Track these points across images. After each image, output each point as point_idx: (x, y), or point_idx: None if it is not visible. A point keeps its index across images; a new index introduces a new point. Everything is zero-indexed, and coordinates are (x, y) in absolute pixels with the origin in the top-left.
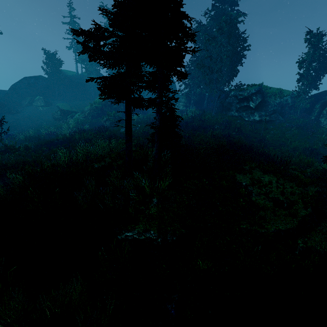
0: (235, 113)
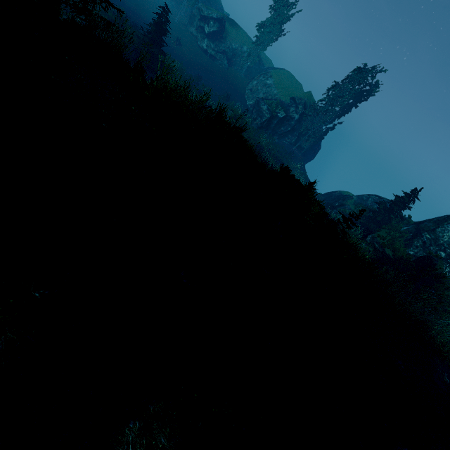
0: (195, 32)
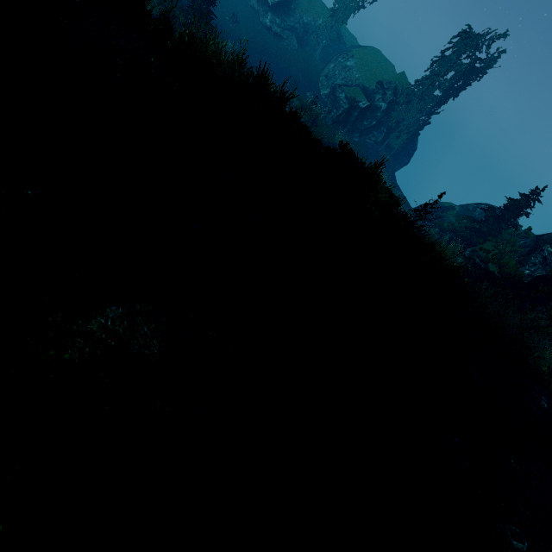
0: (256, 5)
